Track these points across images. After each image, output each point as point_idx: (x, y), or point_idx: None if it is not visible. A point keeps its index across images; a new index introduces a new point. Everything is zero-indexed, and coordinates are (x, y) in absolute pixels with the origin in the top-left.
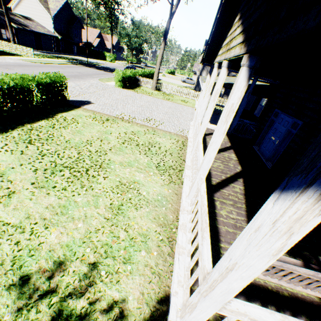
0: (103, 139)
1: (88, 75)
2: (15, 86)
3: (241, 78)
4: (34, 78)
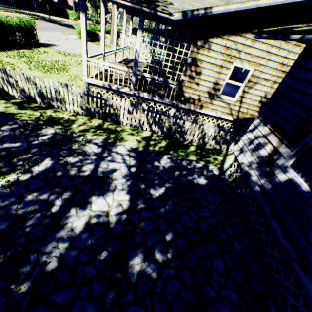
0: (66, 62)
1: (51, 30)
2: (3, 24)
3: (102, 7)
4: (14, 20)
